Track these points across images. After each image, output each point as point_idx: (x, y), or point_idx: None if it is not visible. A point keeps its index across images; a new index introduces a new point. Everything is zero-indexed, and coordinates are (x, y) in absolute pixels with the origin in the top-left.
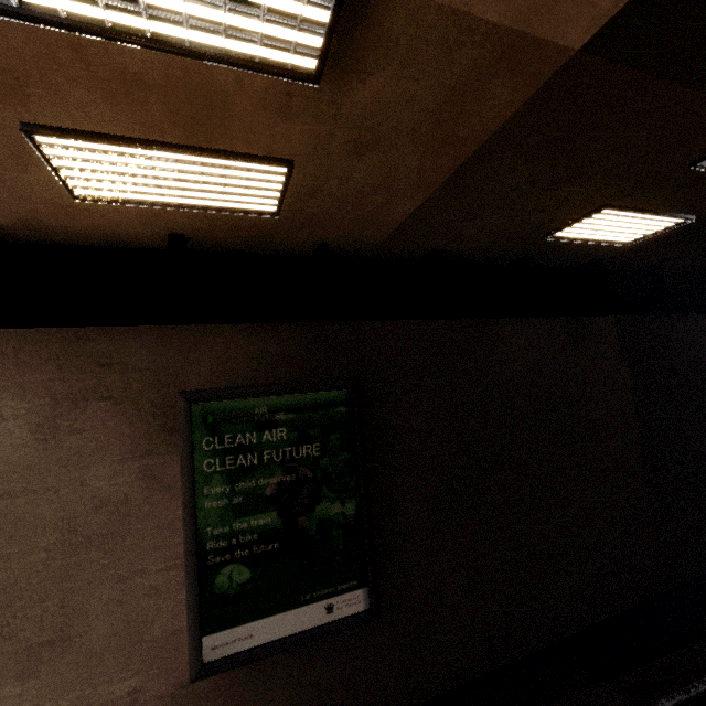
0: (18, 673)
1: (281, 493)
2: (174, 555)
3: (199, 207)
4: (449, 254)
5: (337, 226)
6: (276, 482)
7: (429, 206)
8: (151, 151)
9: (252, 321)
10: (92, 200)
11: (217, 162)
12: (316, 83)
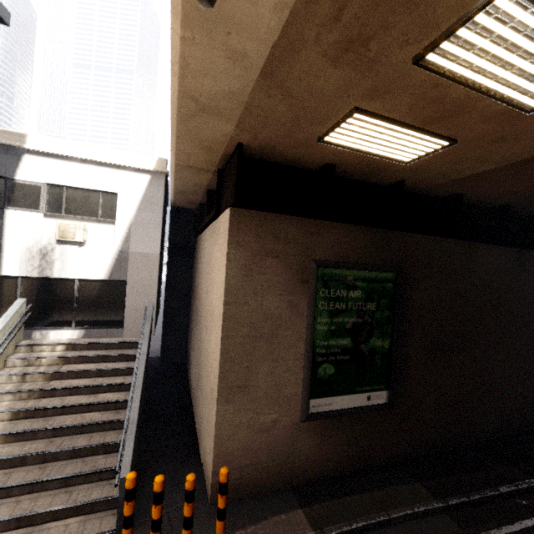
0: (225, 399)
1: (354, 328)
2: (299, 352)
3: (372, 154)
4: (464, 197)
5: (425, 173)
6: (352, 321)
7: (492, 171)
8: (399, 128)
9: (354, 223)
10: (326, 143)
11: (420, 136)
12: (529, 113)
